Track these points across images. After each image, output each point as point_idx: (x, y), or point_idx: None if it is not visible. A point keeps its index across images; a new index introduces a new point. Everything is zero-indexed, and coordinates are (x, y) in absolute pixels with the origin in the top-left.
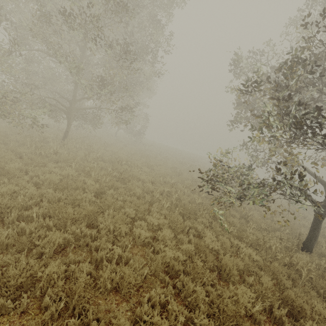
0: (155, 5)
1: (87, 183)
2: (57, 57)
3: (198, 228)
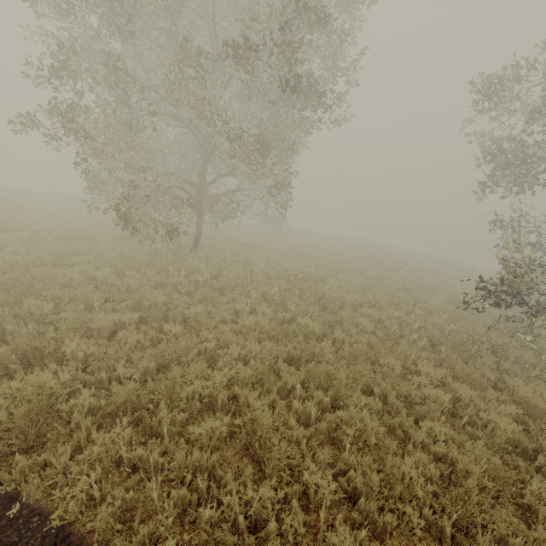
0: (334, 5)
1: (302, 322)
2: (180, 119)
3: (489, 376)
